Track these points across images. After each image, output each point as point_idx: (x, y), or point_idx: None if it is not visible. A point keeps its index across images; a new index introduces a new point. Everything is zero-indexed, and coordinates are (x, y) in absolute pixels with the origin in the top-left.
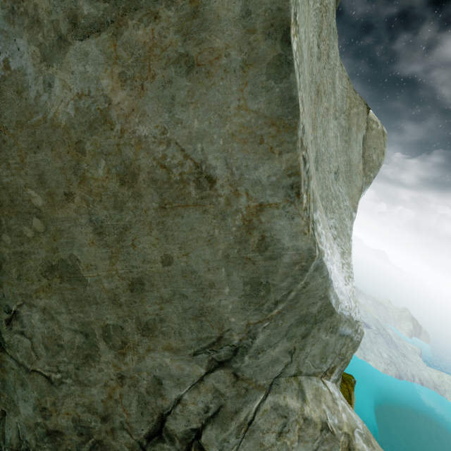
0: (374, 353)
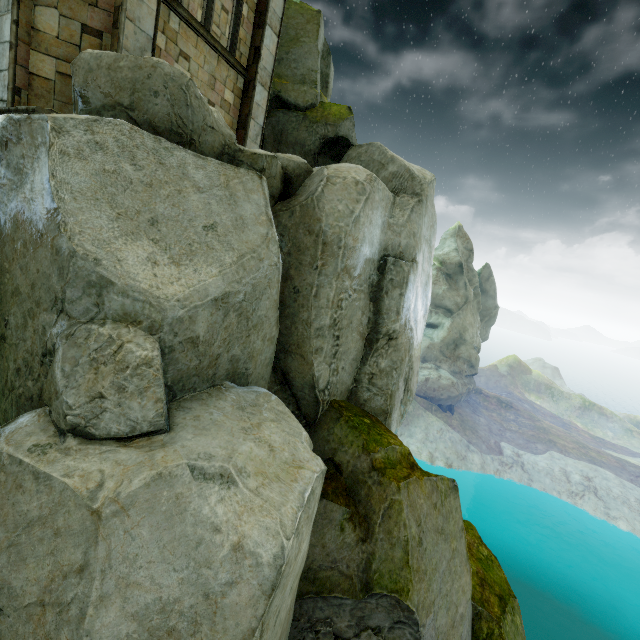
0: None
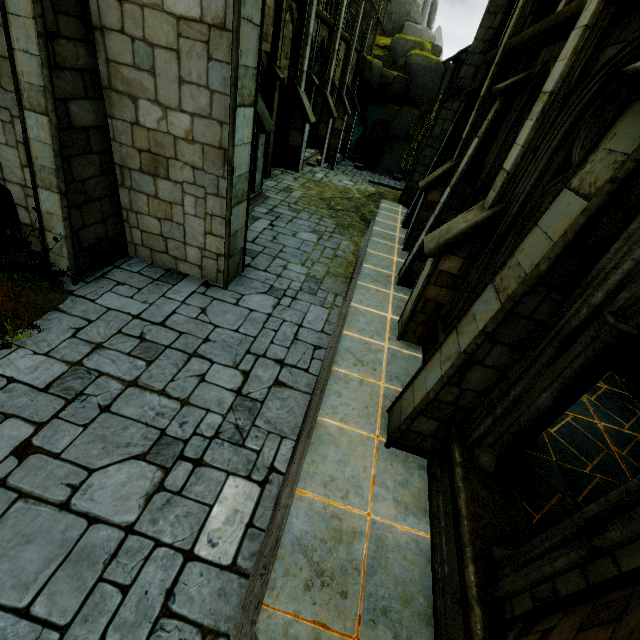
0: None
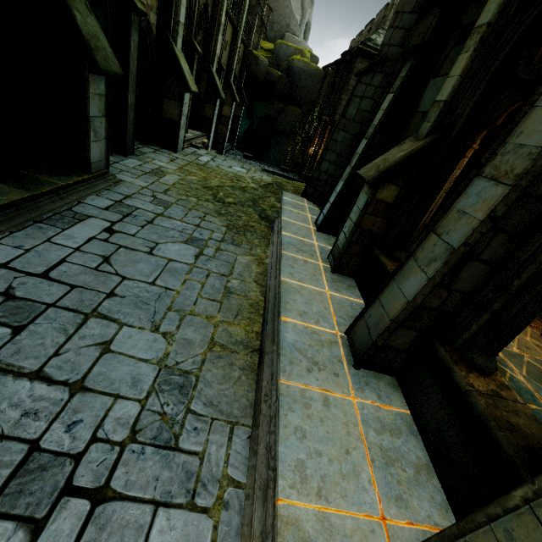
0: None
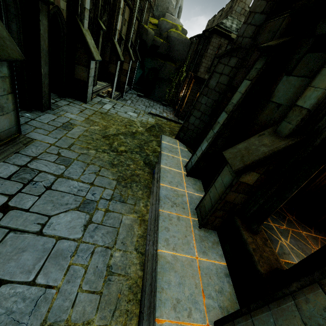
0: None
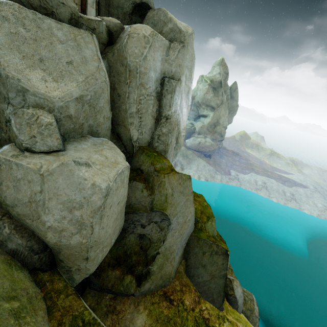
0: (309, 204)
